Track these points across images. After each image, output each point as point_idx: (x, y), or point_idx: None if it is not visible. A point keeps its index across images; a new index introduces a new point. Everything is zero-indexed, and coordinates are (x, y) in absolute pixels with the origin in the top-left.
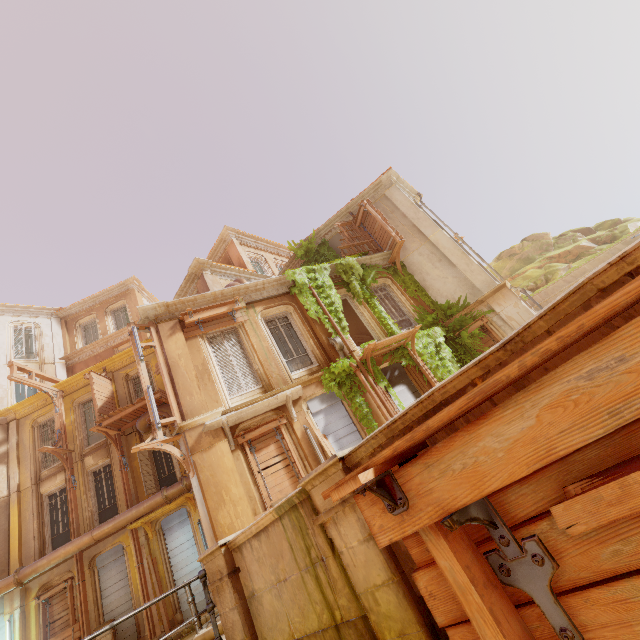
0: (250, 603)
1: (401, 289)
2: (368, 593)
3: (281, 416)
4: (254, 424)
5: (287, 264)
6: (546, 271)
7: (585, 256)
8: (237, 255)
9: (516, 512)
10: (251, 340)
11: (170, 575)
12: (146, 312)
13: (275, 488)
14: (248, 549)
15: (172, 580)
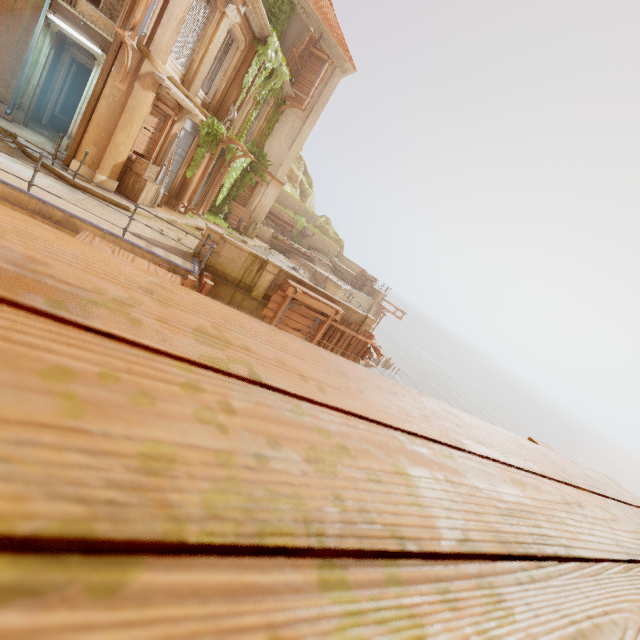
0: (214, 253)
1: (268, 117)
2: (259, 286)
3: (179, 114)
4: (163, 95)
5: None
6: None
7: (292, 183)
8: None
9: (295, 301)
10: (215, 37)
11: None
12: None
13: (138, 143)
14: (229, 245)
15: None
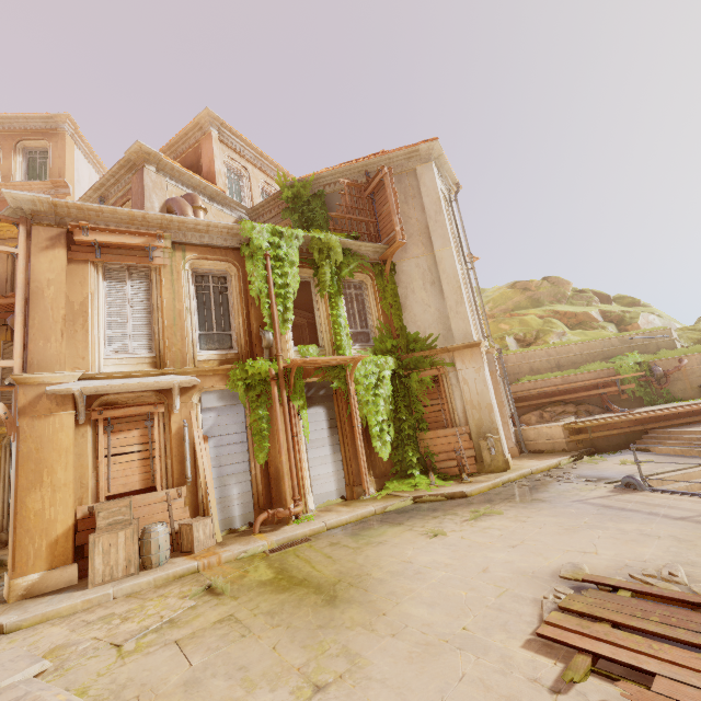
0: None
1: (377, 296)
2: None
3: (160, 402)
4: (124, 399)
5: (268, 199)
6: (542, 328)
7: (586, 326)
8: (210, 156)
9: None
10: (162, 294)
11: (6, 494)
12: (18, 201)
13: (120, 479)
14: None
15: (7, 500)
